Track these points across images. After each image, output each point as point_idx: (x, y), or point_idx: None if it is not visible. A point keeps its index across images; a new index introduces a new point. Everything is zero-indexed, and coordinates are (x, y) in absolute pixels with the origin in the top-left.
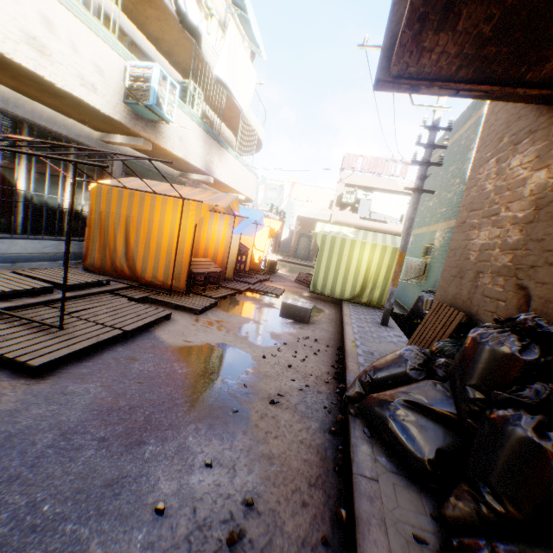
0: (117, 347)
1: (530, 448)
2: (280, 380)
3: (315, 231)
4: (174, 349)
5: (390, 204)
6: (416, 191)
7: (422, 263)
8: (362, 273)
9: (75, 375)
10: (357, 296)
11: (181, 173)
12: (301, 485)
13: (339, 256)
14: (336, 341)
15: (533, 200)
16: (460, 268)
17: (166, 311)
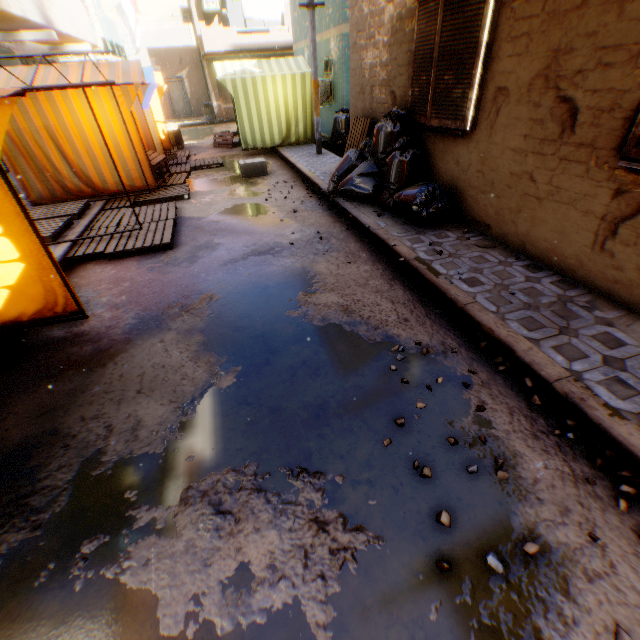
0: (180, 229)
1: (400, 162)
2: (287, 205)
3: (218, 77)
4: (213, 217)
5: (264, 2)
6: (310, 8)
7: (328, 84)
8: (283, 113)
9: (188, 242)
10: (286, 139)
11: (3, 35)
12: (331, 224)
13: (256, 101)
14: (297, 178)
15: (390, 30)
16: (362, 86)
17: (171, 203)
